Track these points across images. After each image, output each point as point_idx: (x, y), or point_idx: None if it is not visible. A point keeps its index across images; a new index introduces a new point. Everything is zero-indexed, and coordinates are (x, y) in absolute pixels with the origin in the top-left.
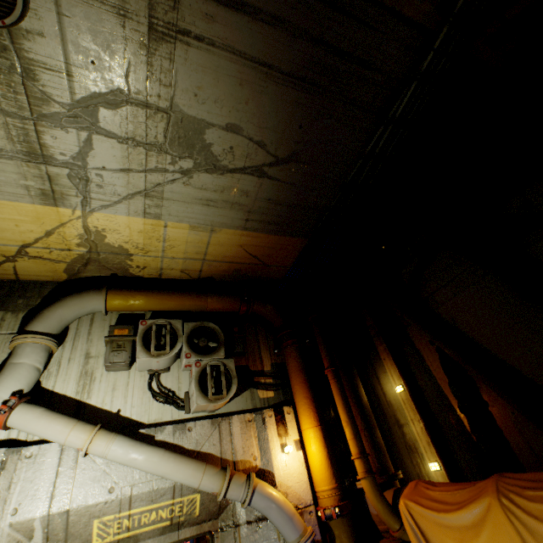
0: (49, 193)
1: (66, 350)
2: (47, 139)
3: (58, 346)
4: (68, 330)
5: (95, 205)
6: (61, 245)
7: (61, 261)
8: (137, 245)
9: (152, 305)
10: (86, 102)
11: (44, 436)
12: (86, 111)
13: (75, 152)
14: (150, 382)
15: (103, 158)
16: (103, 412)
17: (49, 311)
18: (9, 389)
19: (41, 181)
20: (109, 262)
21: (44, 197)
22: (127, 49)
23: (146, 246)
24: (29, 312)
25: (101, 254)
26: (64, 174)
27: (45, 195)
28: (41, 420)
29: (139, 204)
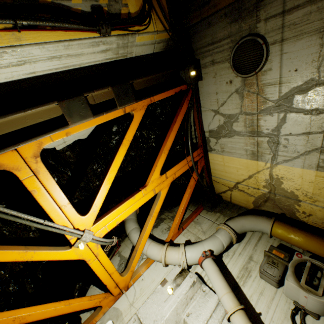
0: (255, 152)
1: (239, 247)
2: (261, 122)
3: (236, 240)
4: (244, 236)
5: (279, 160)
6: (254, 185)
7: (252, 195)
8: (305, 193)
9: (310, 246)
10: (286, 95)
11: (213, 284)
12: (285, 100)
13: (273, 126)
14: (293, 312)
15: (290, 127)
16: (248, 303)
17: (238, 218)
18: (209, 246)
19: (253, 146)
20: (280, 203)
21: (252, 155)
22: (321, 50)
23: (314, 195)
24: (229, 218)
25: (276, 196)
26: (265, 141)
27: (253, 154)
28: (215, 273)
29: (313, 159)
